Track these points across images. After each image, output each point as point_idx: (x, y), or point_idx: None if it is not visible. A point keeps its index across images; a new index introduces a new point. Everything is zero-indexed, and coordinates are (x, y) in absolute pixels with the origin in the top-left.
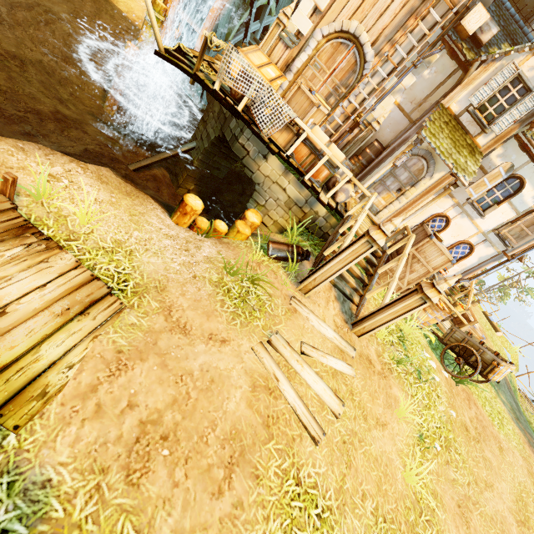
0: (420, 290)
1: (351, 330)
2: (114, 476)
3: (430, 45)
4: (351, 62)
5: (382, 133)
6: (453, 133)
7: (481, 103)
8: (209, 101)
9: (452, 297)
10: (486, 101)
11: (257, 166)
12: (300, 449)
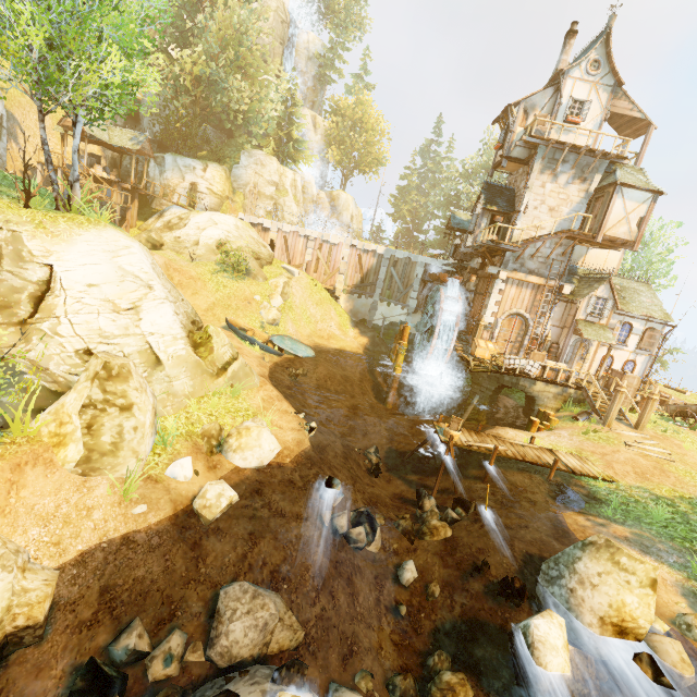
0: (650, 398)
1: (637, 430)
2: (646, 482)
3: (553, 302)
4: (519, 321)
5: (551, 338)
6: (591, 328)
7: (591, 311)
8: (472, 373)
9: (644, 390)
10: (592, 309)
11: (532, 389)
12: (672, 464)
